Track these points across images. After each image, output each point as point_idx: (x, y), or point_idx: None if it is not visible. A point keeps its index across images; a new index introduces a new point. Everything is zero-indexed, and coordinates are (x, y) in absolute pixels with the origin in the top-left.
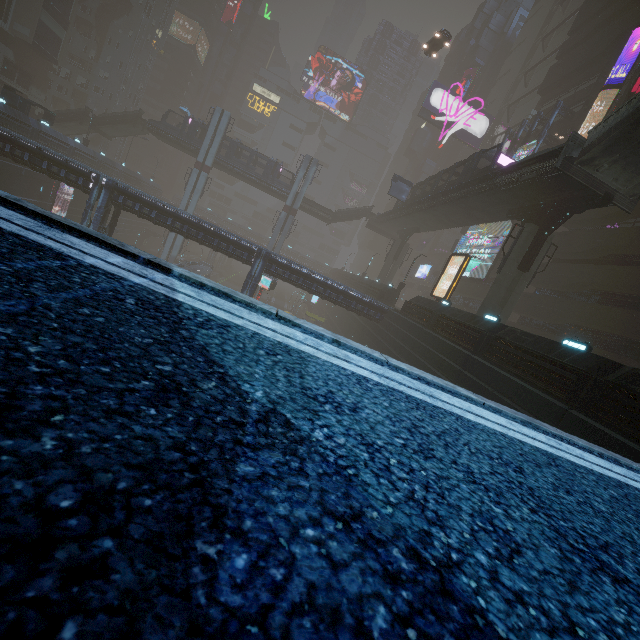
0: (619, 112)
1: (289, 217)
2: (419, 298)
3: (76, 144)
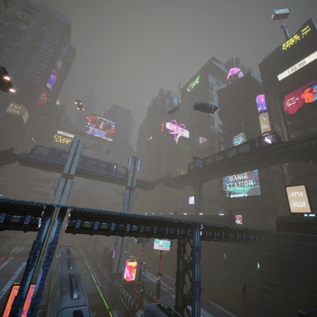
0: None
1: (131, 192)
2: (287, 217)
3: None
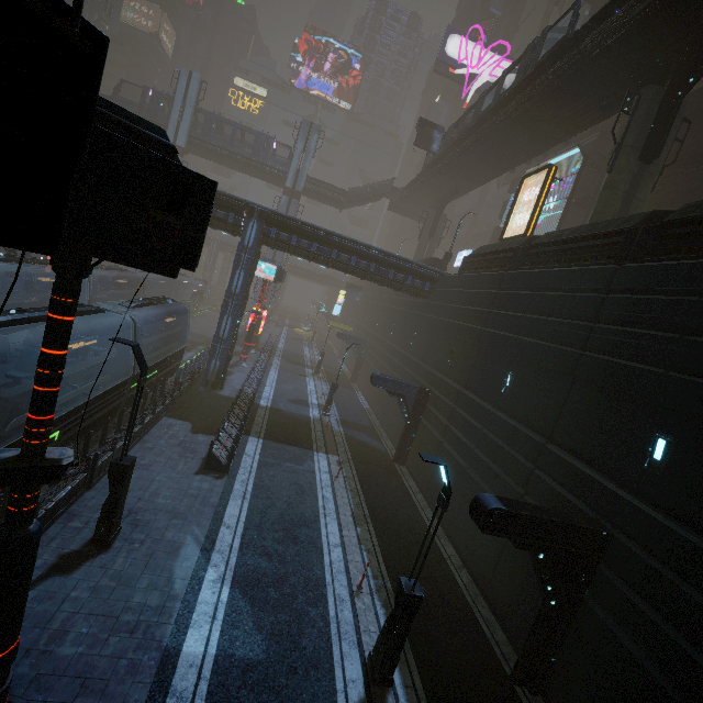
0: None
1: (292, 202)
2: (484, 247)
3: None
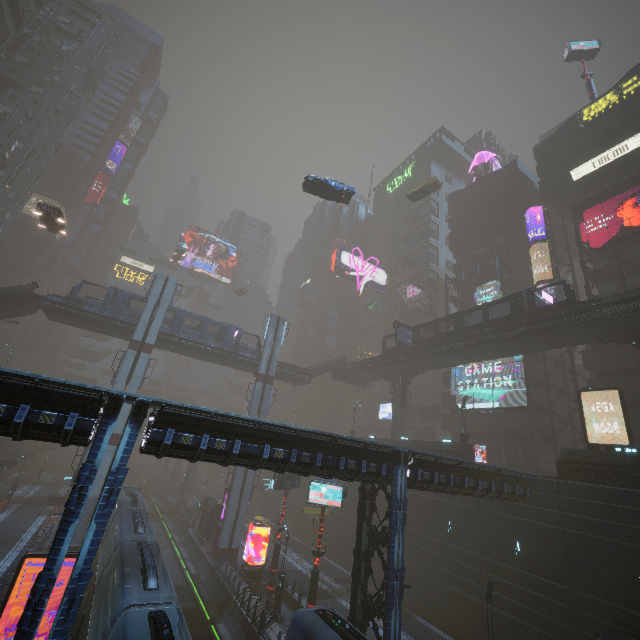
0: None
1: (266, 387)
2: (581, 452)
3: None
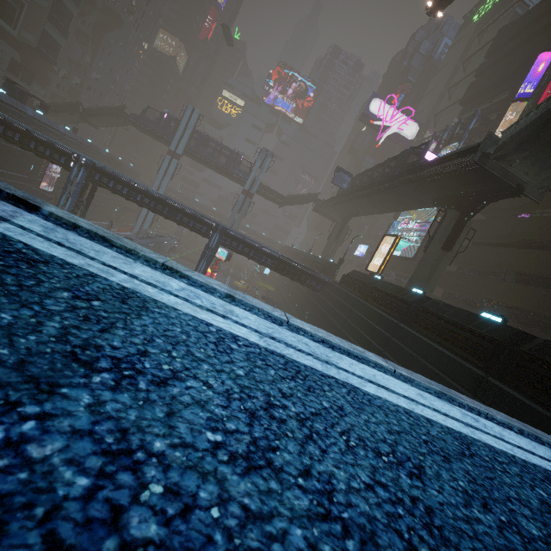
0: (528, 116)
1: (246, 199)
2: (355, 272)
3: (66, 131)
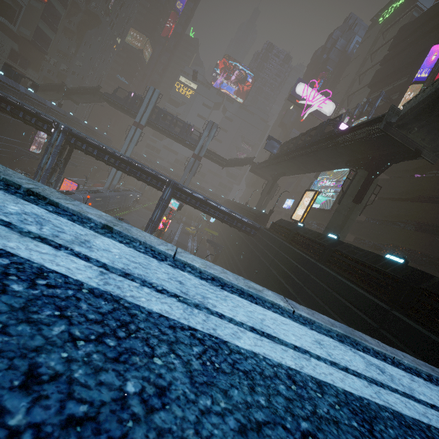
0: (425, 91)
1: (196, 162)
2: (282, 220)
3: (52, 105)
